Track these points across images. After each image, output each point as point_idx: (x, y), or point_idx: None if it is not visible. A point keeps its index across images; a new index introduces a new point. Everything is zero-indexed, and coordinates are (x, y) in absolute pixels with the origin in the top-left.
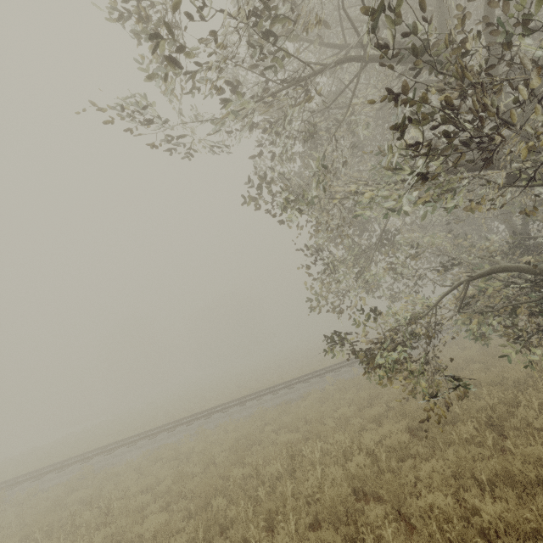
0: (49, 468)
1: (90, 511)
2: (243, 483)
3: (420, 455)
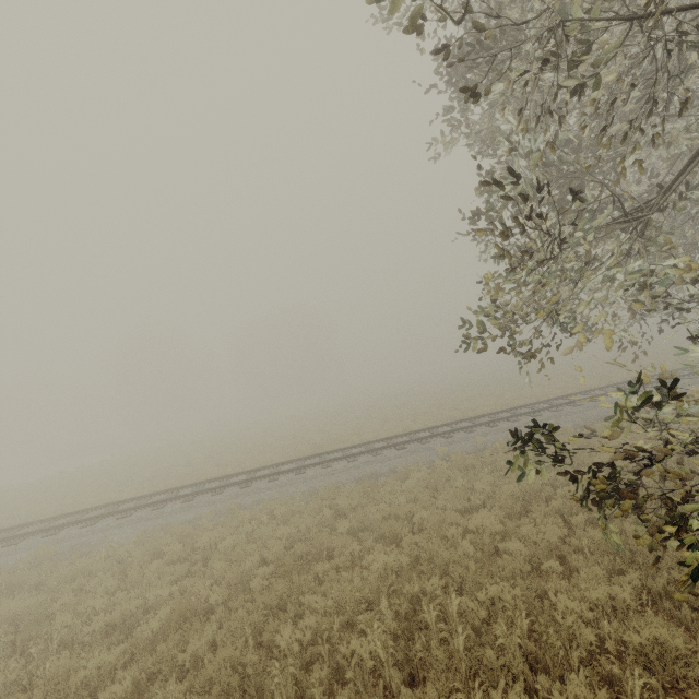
0: (0, 533)
1: (1, 669)
2: (300, 656)
3: None
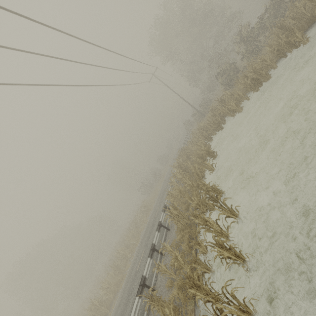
0: None
1: None
2: None
3: None
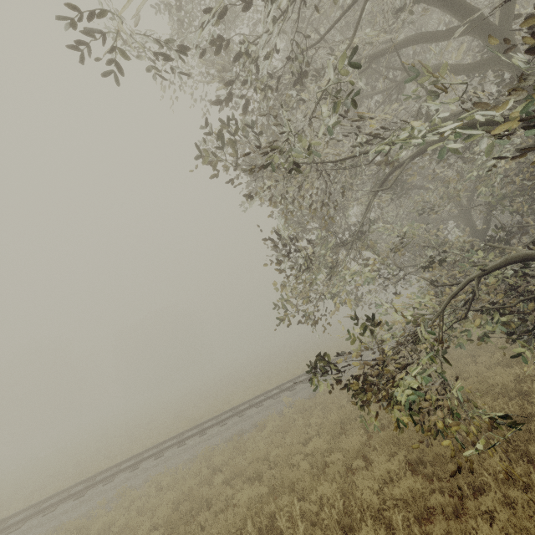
0: None
1: None
2: None
3: (440, 506)
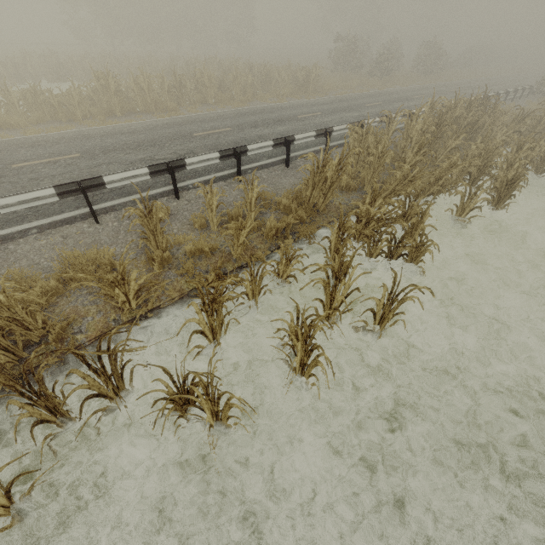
0: None
1: None
2: None
3: None
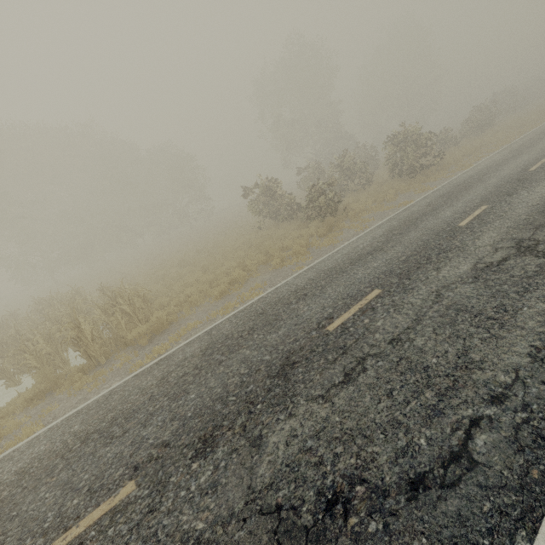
0: None
1: None
2: None
3: None
